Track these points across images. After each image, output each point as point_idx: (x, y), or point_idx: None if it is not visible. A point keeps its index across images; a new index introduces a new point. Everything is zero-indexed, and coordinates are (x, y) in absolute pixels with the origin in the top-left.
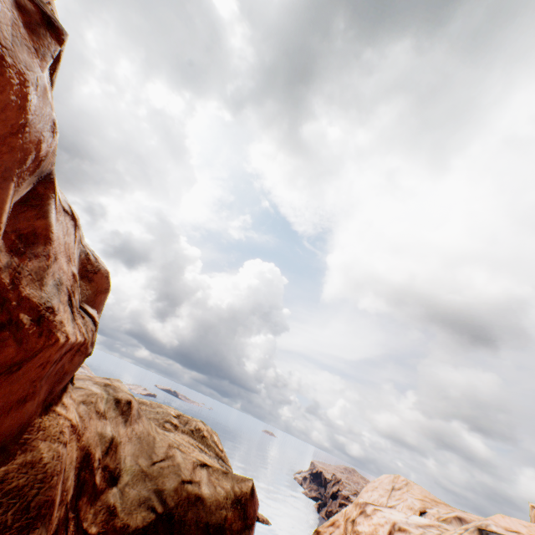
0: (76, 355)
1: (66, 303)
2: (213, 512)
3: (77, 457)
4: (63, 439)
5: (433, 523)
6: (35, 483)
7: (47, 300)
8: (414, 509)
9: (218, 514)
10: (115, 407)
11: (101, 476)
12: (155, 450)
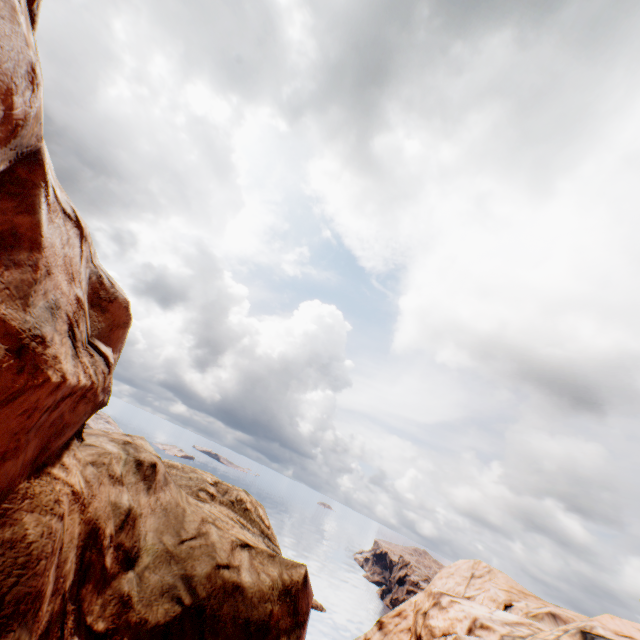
0: (80, 403)
1: (65, 333)
2: (255, 605)
3: (80, 533)
4: (58, 510)
5: (523, 621)
6: (14, 569)
7: (34, 326)
8: (497, 601)
9: (262, 608)
10: (136, 470)
11: (113, 556)
12: (184, 526)
